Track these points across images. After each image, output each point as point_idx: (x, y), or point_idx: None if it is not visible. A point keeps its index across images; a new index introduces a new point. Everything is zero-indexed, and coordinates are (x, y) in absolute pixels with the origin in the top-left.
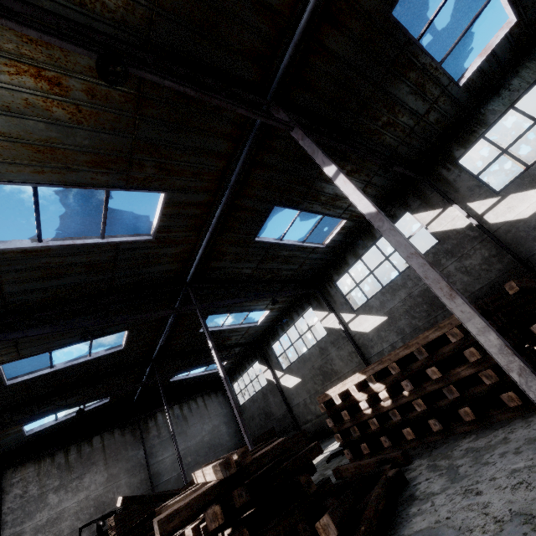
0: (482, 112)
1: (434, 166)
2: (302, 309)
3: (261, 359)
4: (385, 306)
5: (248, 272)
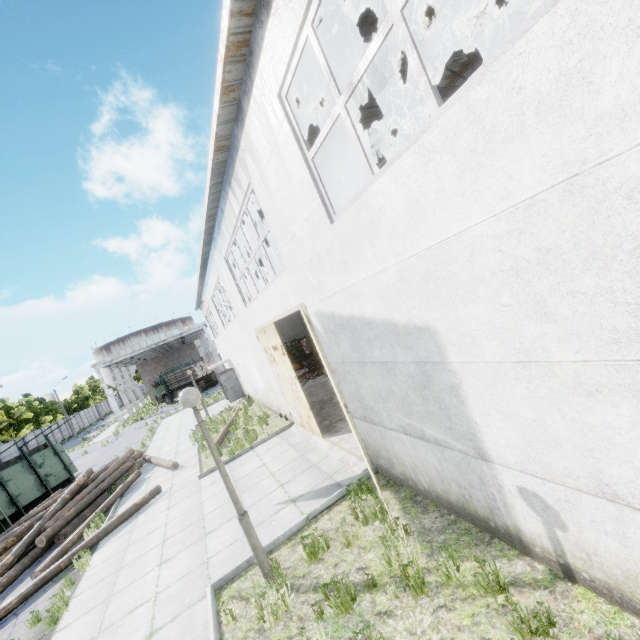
0: None
1: None
2: None
3: None
4: None
5: None
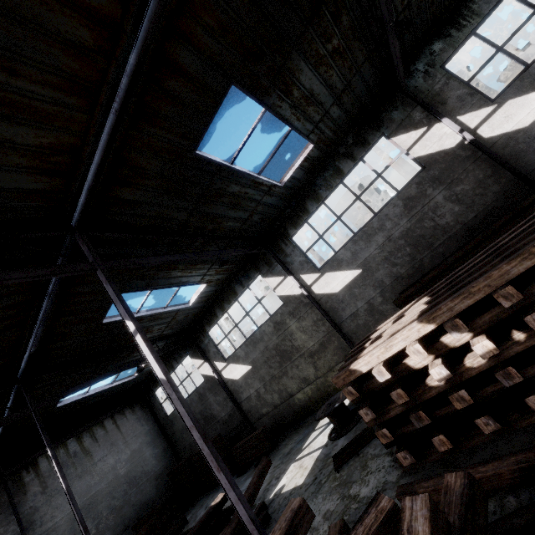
0: (474, 1)
1: (415, 74)
2: (248, 278)
3: (194, 352)
4: (358, 256)
5: (181, 217)
